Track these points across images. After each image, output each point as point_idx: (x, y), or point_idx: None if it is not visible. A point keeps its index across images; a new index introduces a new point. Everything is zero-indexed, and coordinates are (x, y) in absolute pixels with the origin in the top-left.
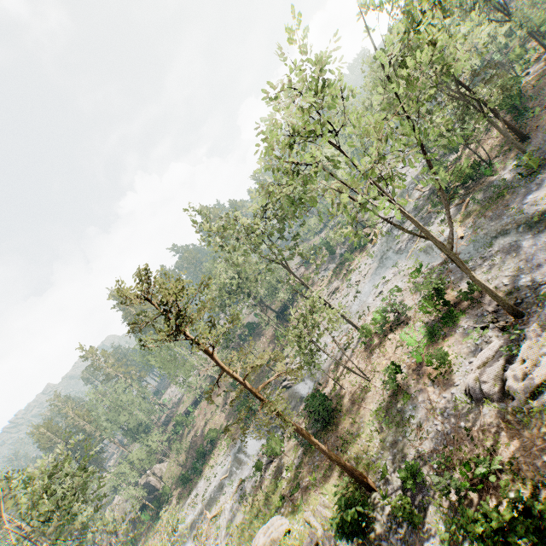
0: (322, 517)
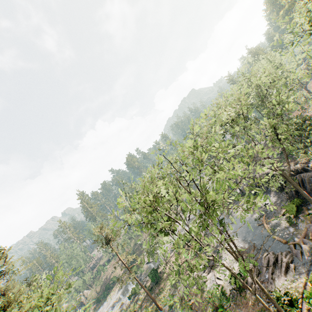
0: None
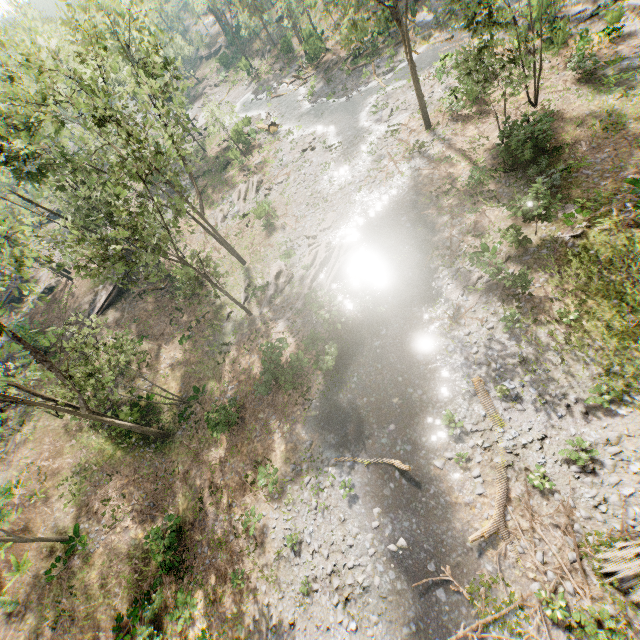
0: None
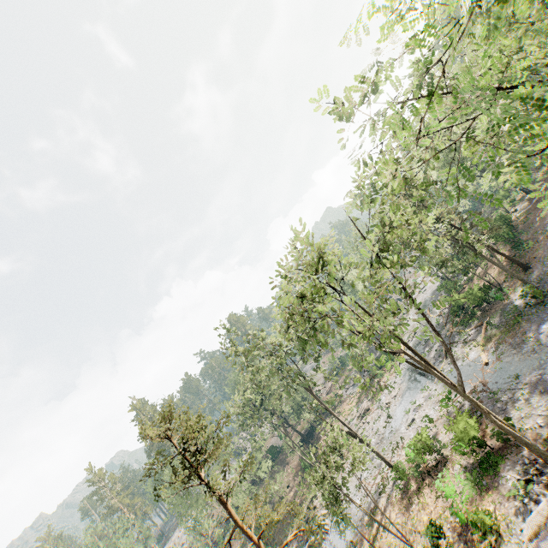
0: None
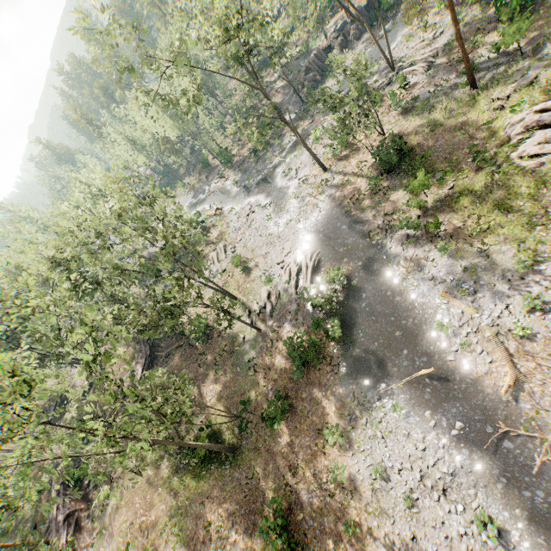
0: (500, 94)
